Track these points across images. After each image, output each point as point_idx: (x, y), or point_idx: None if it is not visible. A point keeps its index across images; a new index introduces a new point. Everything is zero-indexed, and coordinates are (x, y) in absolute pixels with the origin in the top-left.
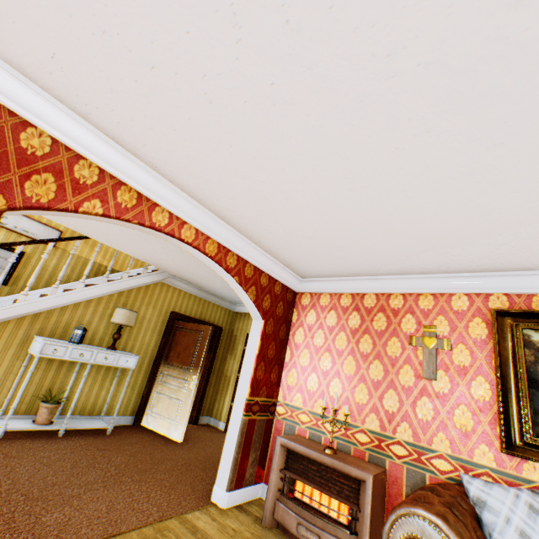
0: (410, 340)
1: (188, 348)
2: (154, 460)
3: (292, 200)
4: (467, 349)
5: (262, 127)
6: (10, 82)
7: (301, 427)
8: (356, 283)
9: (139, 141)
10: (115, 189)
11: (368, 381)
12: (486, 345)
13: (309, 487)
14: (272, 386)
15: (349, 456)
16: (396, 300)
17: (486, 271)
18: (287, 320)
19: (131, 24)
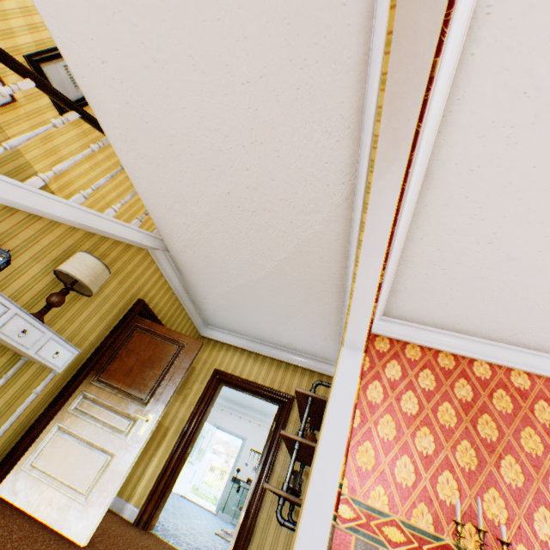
0: None
1: (150, 364)
2: None
3: None
4: None
5: None
6: None
7: None
8: (464, 343)
9: None
10: None
11: (502, 485)
12: None
13: None
14: None
15: None
16: (520, 378)
17: None
18: None
19: None
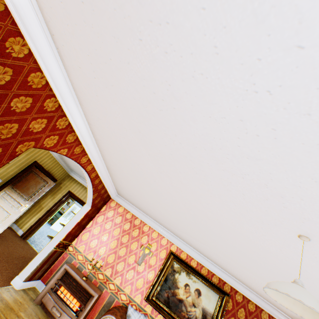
0: (141, 246)
1: (33, 187)
2: None
3: (138, 188)
4: (156, 259)
5: (147, 179)
6: (72, 102)
7: (76, 261)
8: (137, 211)
9: (102, 141)
10: (77, 145)
11: (117, 254)
12: (162, 261)
13: (67, 291)
14: (74, 237)
15: (92, 282)
16: (146, 227)
17: (177, 236)
18: (100, 209)
19: (134, 146)
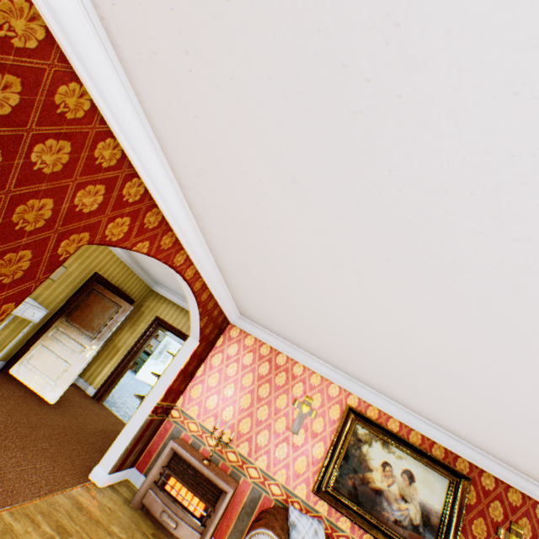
0: (295, 402)
1: (99, 316)
2: (32, 424)
3: (283, 300)
4: (324, 422)
5: (303, 281)
6: (147, 145)
7: (187, 433)
8: (279, 342)
9: (209, 219)
10: (164, 233)
11: (254, 417)
12: (334, 424)
13: (180, 484)
14: (178, 394)
15: (218, 467)
16: (298, 368)
17: (357, 380)
18: (214, 343)
19: (279, 218)
